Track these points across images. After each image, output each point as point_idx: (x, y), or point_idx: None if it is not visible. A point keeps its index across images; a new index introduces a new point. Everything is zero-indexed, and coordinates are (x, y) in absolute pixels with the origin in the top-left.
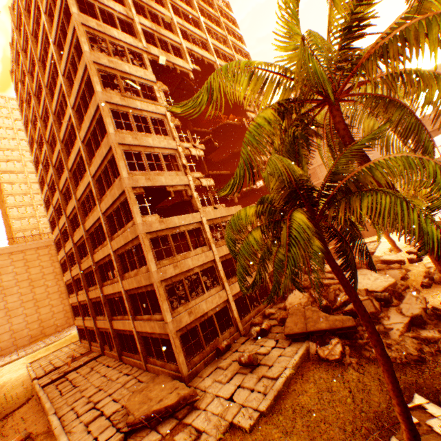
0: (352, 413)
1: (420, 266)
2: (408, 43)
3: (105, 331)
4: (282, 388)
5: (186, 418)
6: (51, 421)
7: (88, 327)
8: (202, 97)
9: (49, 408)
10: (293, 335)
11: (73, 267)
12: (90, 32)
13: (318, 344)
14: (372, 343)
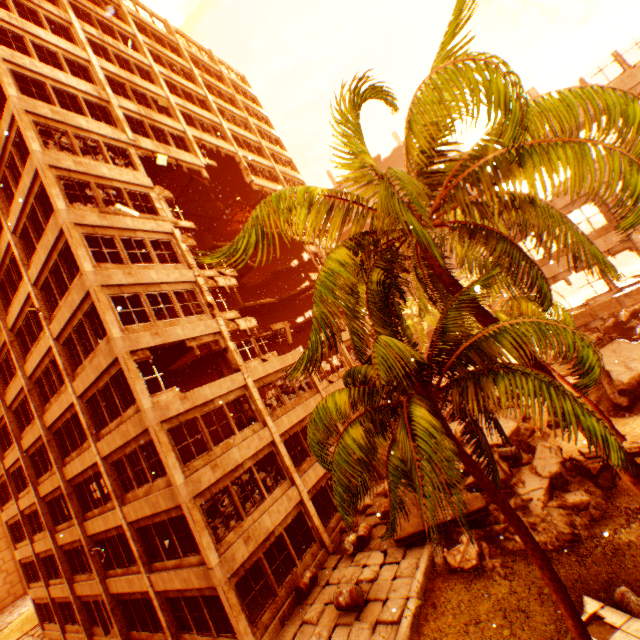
0: None
1: (540, 398)
2: (502, 175)
3: (94, 599)
4: (410, 636)
5: None
6: None
7: (58, 598)
8: (248, 240)
9: None
10: (407, 538)
11: (22, 493)
12: (41, 122)
13: (444, 546)
14: (536, 563)
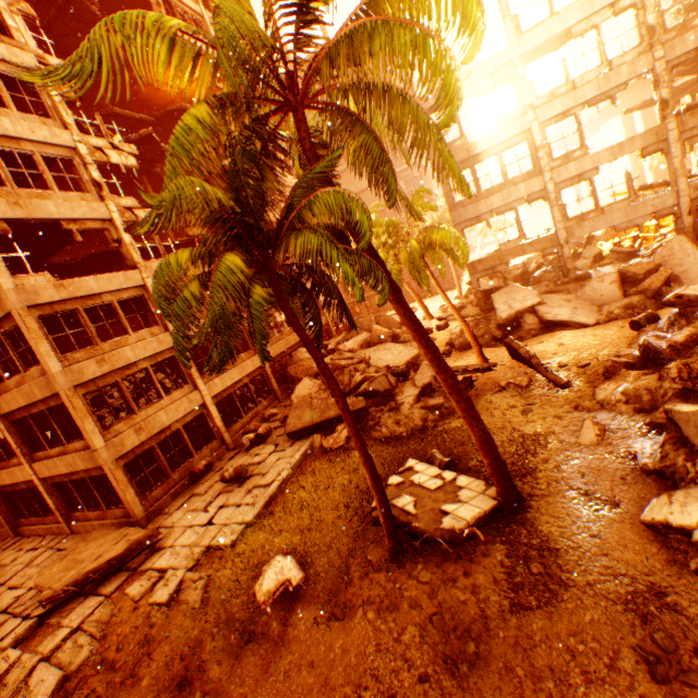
0: (348, 492)
1: (446, 333)
2: (356, 50)
3: None
4: (277, 492)
5: (144, 565)
6: None
7: None
8: (82, 65)
9: None
10: (297, 433)
11: None
12: None
13: (323, 435)
14: (336, 401)
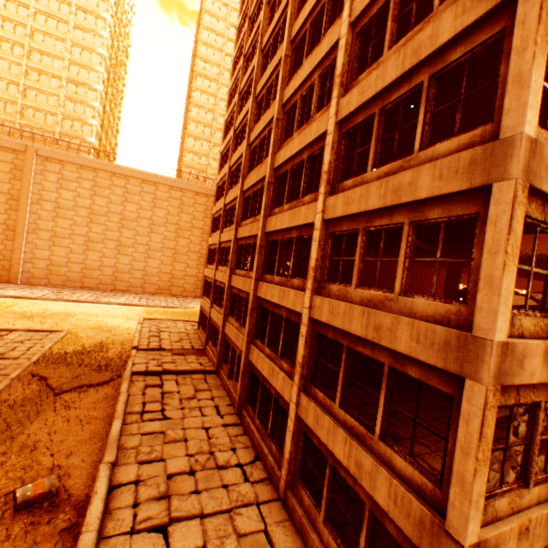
0: None
1: None
2: None
3: (232, 345)
4: None
5: None
6: (94, 489)
7: (212, 319)
8: None
9: (112, 442)
10: None
11: (225, 229)
12: None
13: None
14: None
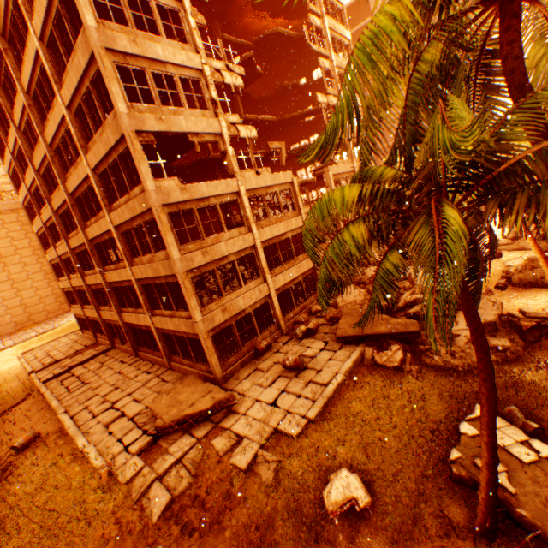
0: (409, 422)
1: (498, 264)
2: None
3: (114, 323)
4: (333, 395)
5: (223, 422)
6: (62, 421)
7: (90, 317)
8: None
9: (58, 407)
10: (346, 338)
11: (58, 243)
12: None
13: (375, 349)
14: (481, 377)
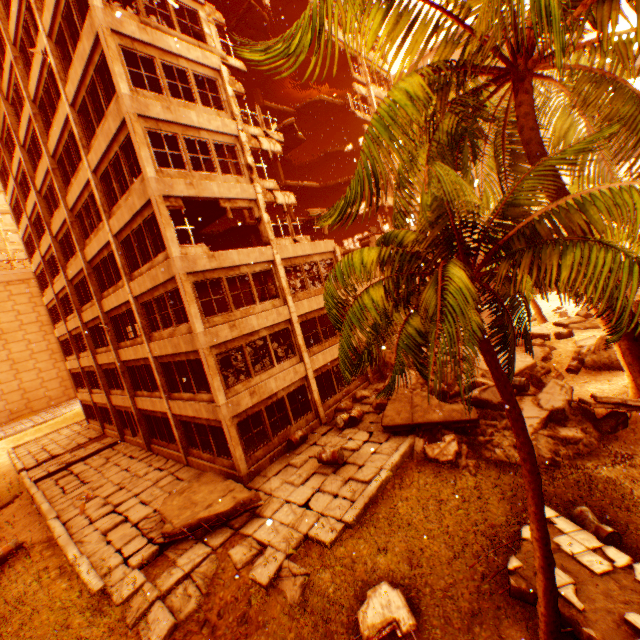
0: (463, 526)
1: (569, 344)
2: None
3: (125, 410)
4: (376, 494)
5: (245, 528)
6: (52, 527)
7: (99, 404)
8: (301, 36)
9: (49, 511)
10: (394, 428)
11: (69, 317)
12: None
13: (426, 440)
14: (520, 456)
